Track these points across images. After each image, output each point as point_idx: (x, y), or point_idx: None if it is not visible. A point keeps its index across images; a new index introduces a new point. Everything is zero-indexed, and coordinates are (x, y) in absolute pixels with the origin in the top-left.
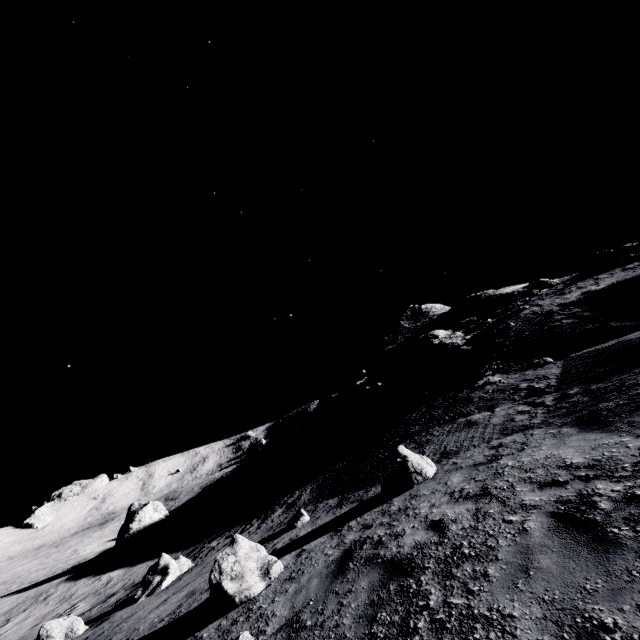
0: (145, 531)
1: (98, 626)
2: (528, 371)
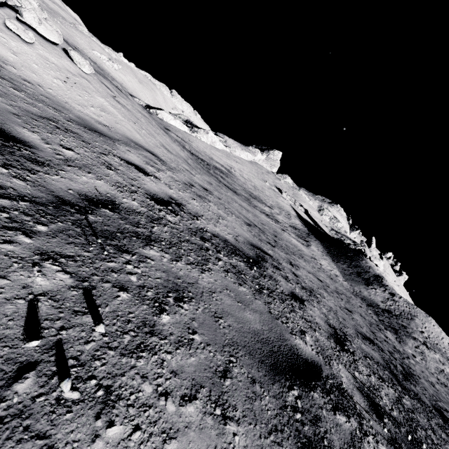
0: None
1: None
2: None
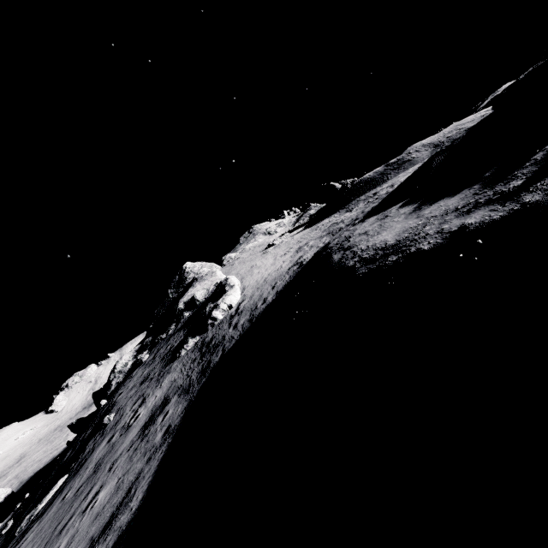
0: None
1: None
2: None
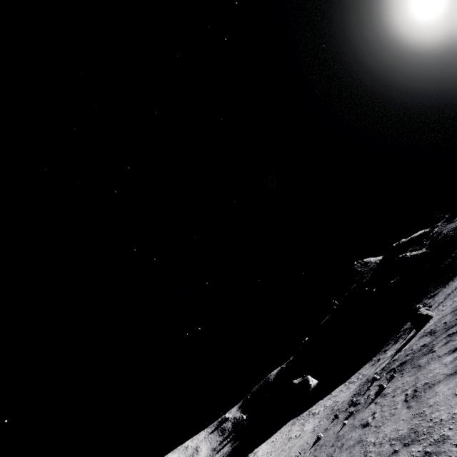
0: (317, 386)
1: (431, 309)
2: None
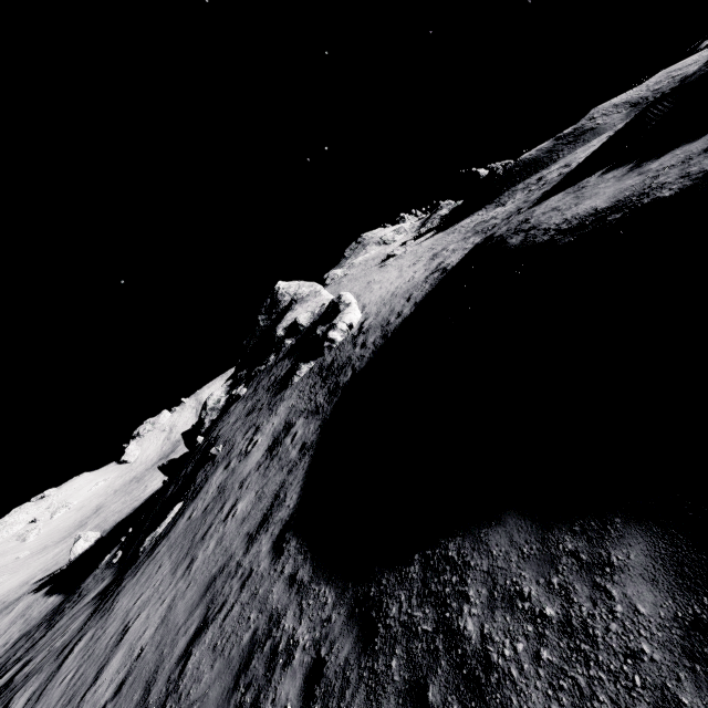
0: (81, 557)
1: None
2: (104, 568)
